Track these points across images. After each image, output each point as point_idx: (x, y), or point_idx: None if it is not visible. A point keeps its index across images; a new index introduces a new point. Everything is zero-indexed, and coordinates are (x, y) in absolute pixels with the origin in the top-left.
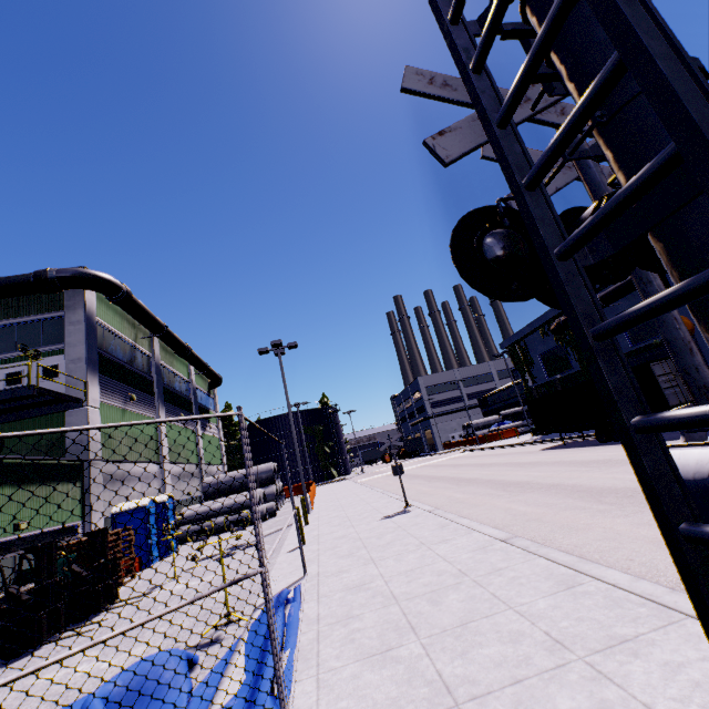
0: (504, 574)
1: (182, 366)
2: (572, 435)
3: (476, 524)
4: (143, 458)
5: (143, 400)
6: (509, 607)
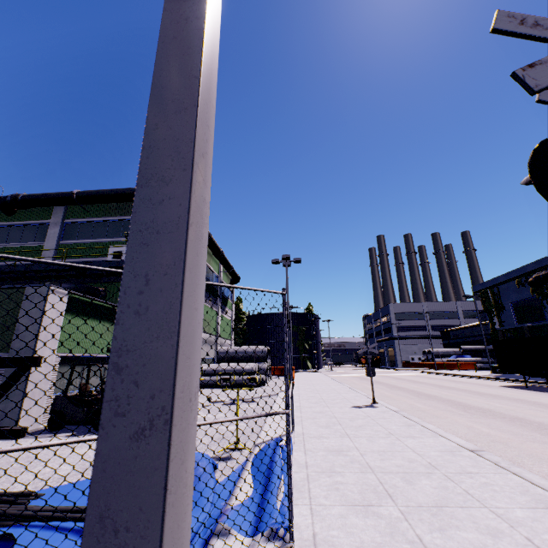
0: (475, 478)
1: (215, 264)
2: (535, 380)
3: (442, 431)
4: None
5: None
6: (483, 506)
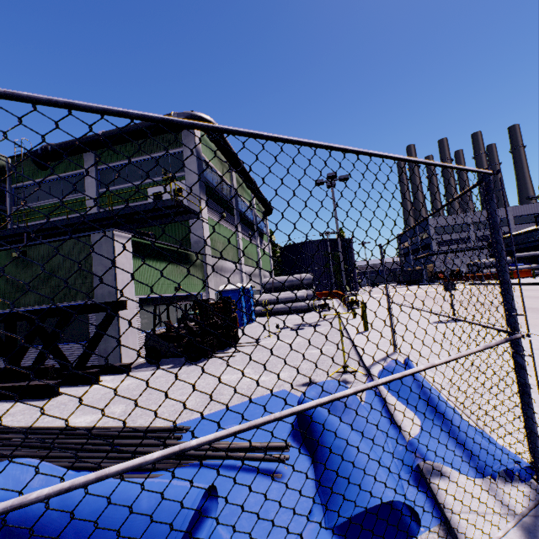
0: None
1: (248, 197)
2: None
3: None
4: (230, 258)
5: (228, 219)
6: None
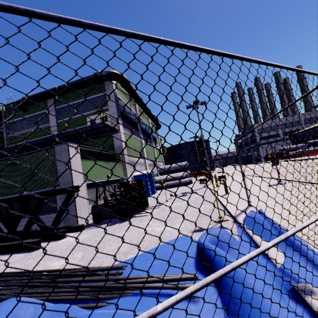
0: None
1: (146, 119)
2: None
3: None
4: (138, 156)
5: (135, 132)
6: None
